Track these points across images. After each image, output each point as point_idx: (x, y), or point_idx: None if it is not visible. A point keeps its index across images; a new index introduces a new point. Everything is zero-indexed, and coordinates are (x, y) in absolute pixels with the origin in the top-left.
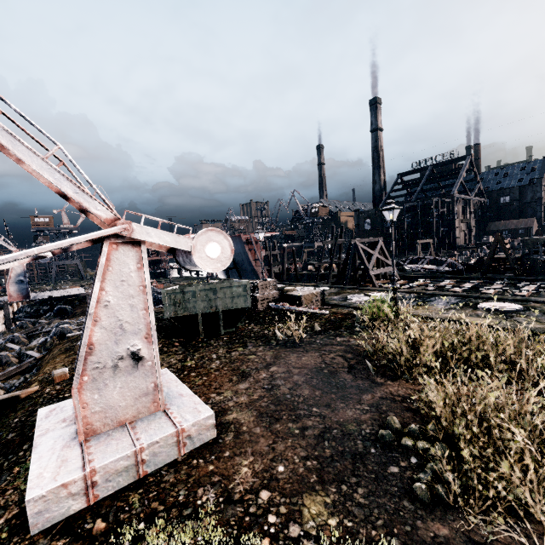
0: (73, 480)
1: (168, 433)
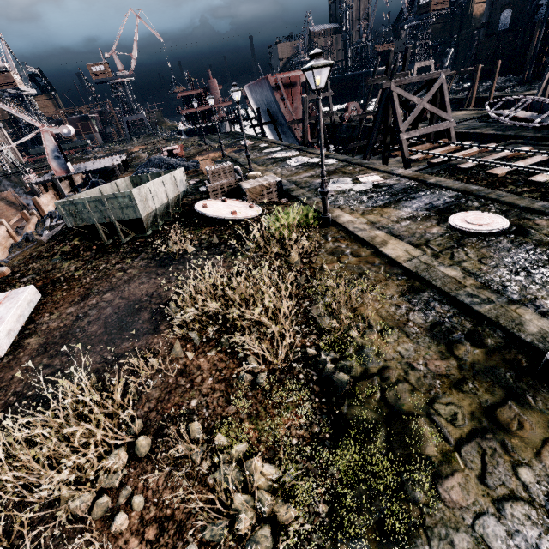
0: None
1: None
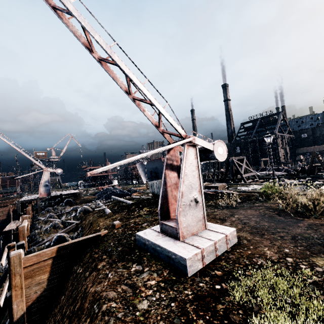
0: (198, 252)
1: (223, 236)
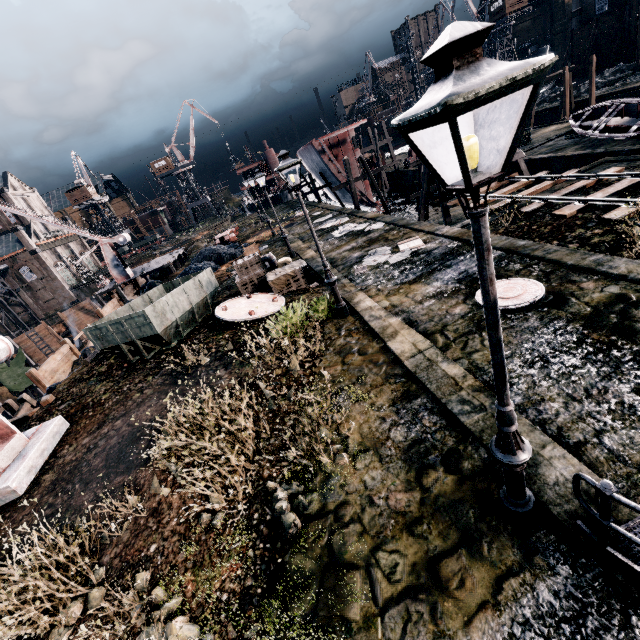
0: None
1: None
